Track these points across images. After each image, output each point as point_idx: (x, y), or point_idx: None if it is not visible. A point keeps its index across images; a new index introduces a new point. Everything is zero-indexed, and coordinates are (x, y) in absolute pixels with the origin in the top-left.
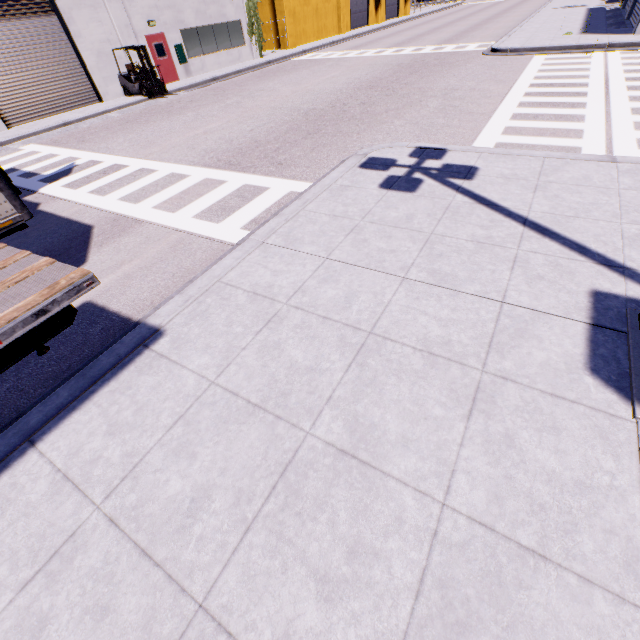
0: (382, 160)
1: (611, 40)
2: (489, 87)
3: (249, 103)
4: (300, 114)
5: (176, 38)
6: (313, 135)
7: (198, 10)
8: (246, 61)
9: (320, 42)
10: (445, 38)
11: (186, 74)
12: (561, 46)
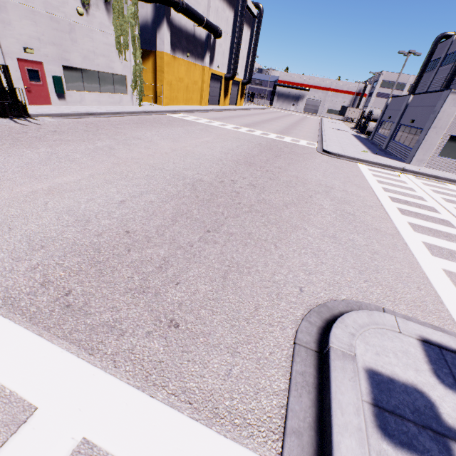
0: (402, 392)
1: (401, 165)
2: (358, 192)
3: (124, 152)
4: (186, 185)
5: (56, 70)
6: (214, 234)
7: (86, 56)
8: (126, 105)
9: (188, 107)
10: (278, 129)
11: (61, 102)
12: (373, 161)
